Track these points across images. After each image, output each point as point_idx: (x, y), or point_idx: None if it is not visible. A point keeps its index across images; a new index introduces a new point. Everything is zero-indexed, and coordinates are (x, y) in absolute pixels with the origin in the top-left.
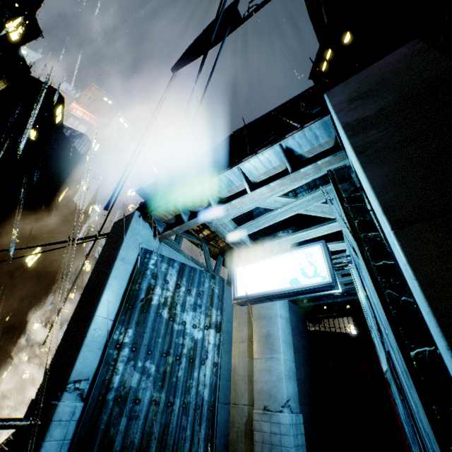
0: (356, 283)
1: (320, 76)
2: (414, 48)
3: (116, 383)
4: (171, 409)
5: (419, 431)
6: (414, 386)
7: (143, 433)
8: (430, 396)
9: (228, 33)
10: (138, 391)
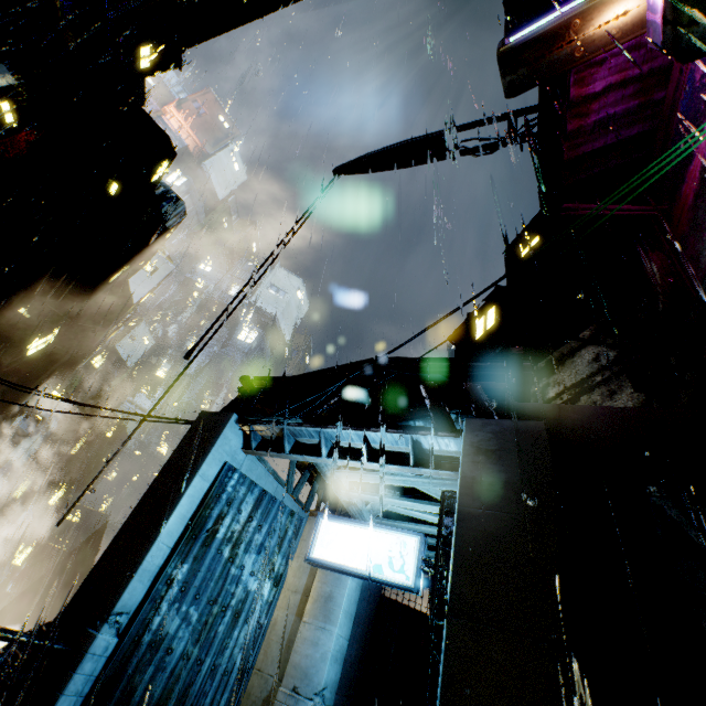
0: None
1: (516, 261)
2: (542, 433)
3: (155, 624)
4: (199, 668)
5: None
6: None
7: (164, 688)
8: None
9: (422, 162)
10: (173, 639)
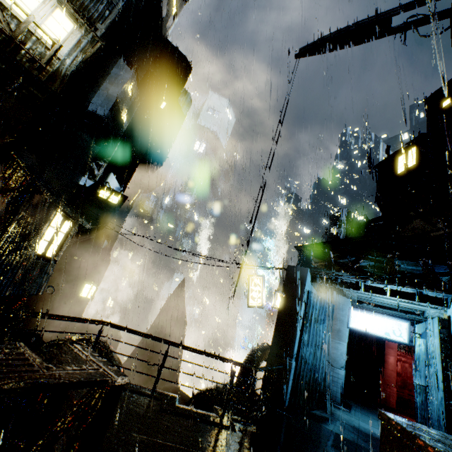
0: (416, 343)
1: (437, 110)
2: None
3: (303, 356)
4: (315, 367)
5: (431, 411)
6: (444, 409)
7: (309, 374)
8: (447, 412)
9: (370, 40)
10: (308, 360)
